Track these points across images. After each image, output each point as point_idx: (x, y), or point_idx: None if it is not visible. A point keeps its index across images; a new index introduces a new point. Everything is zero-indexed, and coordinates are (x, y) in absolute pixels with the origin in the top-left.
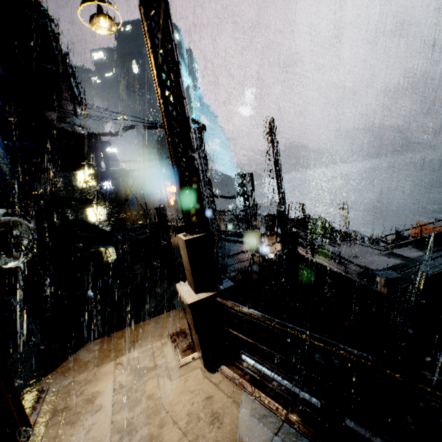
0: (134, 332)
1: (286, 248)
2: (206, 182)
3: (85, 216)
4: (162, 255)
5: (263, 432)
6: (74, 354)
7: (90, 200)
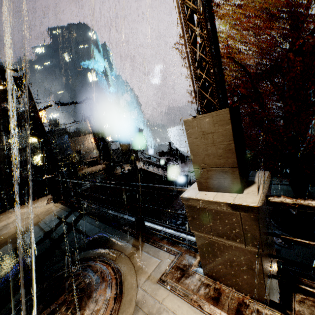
0: (35, 201)
1: (130, 165)
2: (101, 134)
3: (32, 161)
4: (69, 176)
5: (59, 210)
6: (7, 211)
7: (24, 149)
